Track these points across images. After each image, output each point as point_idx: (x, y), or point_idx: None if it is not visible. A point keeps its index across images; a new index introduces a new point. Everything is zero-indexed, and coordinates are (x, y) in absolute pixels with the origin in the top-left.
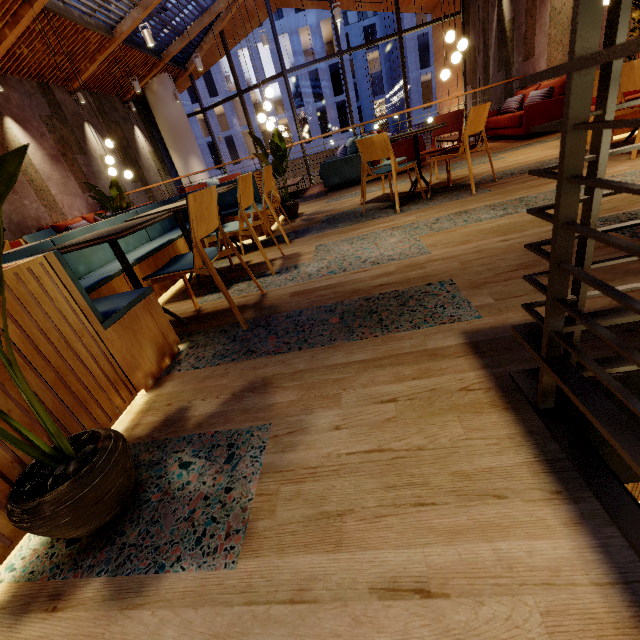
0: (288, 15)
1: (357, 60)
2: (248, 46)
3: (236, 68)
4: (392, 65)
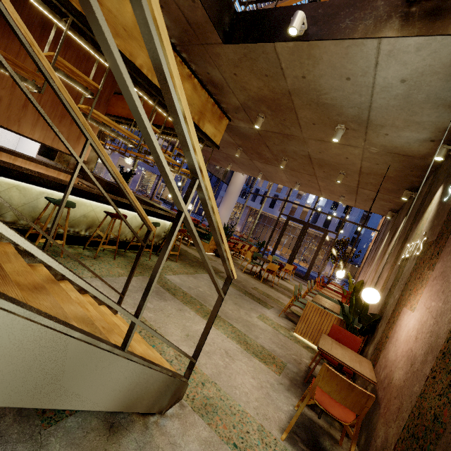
0: None
1: (373, 218)
2: None
3: None
4: None
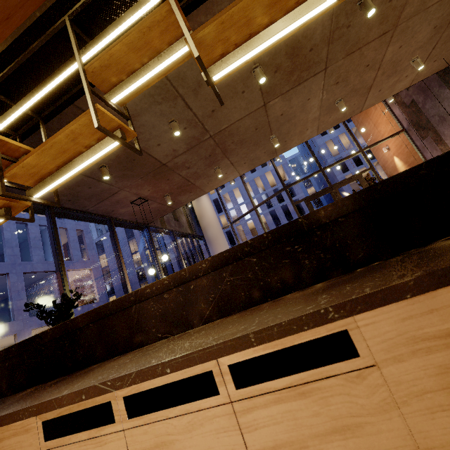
0: (258, 169)
1: None
2: (238, 186)
3: (232, 197)
4: (324, 183)
